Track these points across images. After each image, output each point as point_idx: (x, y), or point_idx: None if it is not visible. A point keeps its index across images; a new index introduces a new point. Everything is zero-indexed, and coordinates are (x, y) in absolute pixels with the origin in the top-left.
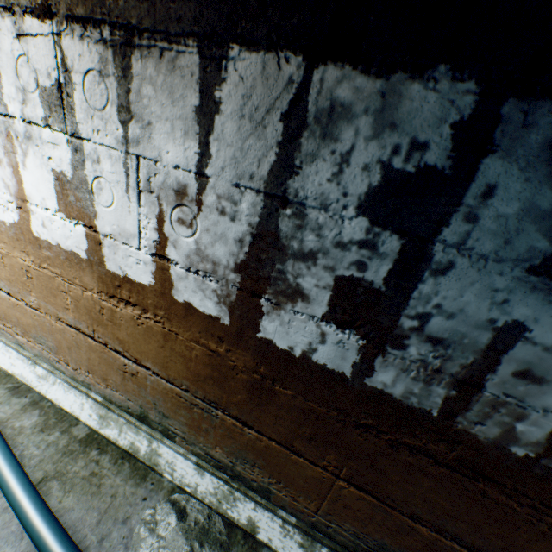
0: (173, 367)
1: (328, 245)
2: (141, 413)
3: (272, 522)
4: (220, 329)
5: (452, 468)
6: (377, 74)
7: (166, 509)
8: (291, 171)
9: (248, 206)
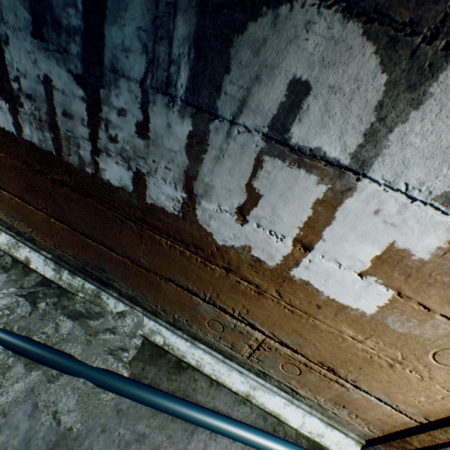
0: None
1: None
2: None
3: (40, 258)
4: None
5: (78, 192)
6: None
7: None
8: None
9: None
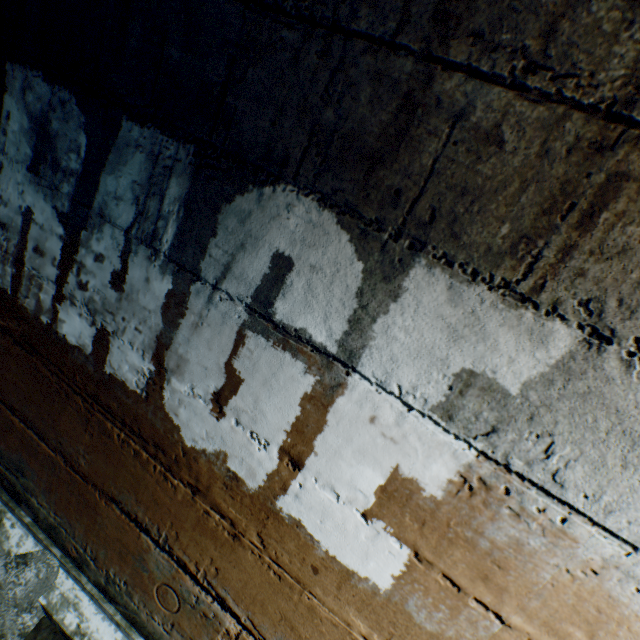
0: None
1: None
2: None
3: None
4: None
5: (23, 346)
6: None
7: None
8: None
9: None
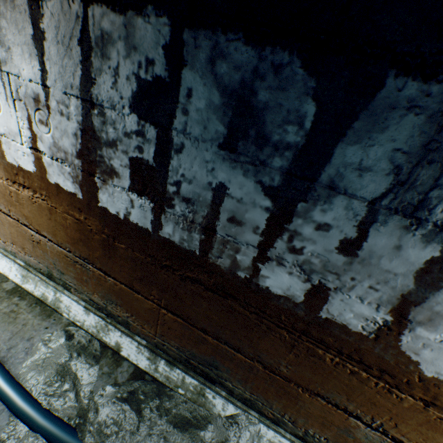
0: (59, 235)
1: (121, 135)
2: (49, 273)
3: (132, 344)
4: (78, 202)
5: (214, 292)
6: (120, 12)
7: (60, 334)
8: (92, 82)
9: (75, 109)
